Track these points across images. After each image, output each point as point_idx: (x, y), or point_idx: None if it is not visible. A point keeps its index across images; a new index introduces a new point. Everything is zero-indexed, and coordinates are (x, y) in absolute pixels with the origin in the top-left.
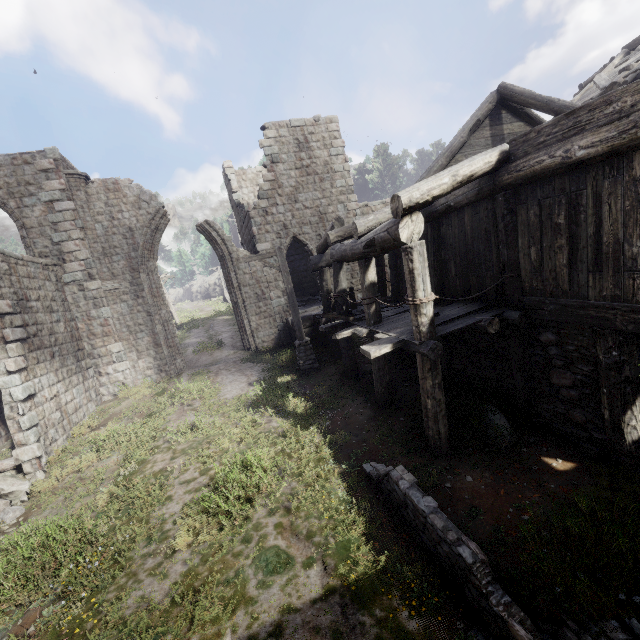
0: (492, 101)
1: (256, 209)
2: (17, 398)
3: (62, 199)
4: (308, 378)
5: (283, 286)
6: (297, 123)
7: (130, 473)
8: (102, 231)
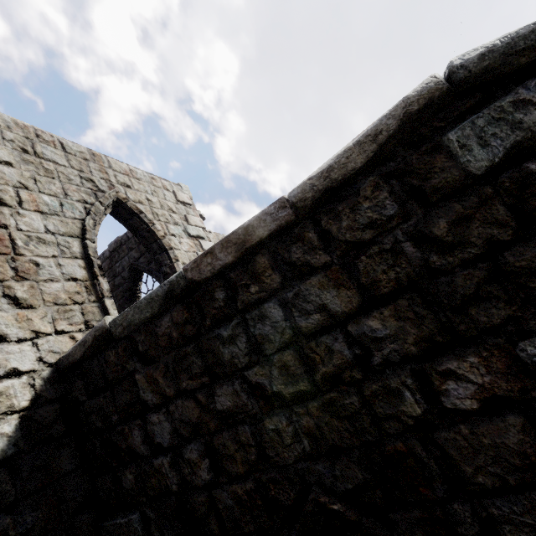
0: None
1: None
2: None
3: (204, 238)
4: None
5: None
6: None
7: None
8: None
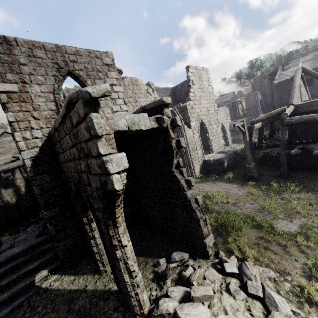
0: (301, 72)
1: (189, 105)
2: (201, 203)
3: (116, 84)
4: (263, 181)
5: (200, 144)
6: (198, 68)
7: (285, 232)
8: (131, 108)
